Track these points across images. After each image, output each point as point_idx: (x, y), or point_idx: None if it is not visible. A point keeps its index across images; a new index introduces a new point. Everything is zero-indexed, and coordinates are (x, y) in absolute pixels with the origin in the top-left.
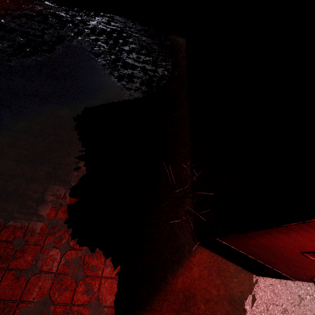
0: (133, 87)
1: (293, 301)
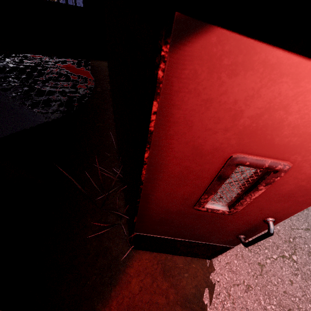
0: (49, 110)
1: (254, 273)
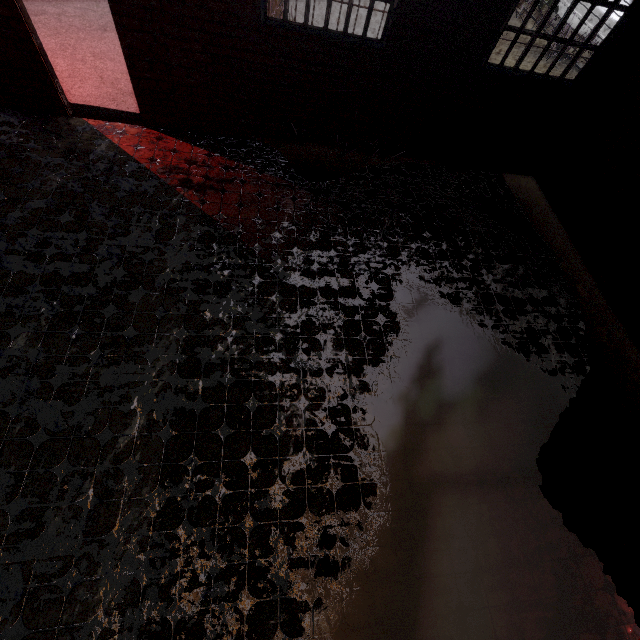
0: (553, 364)
1: None
